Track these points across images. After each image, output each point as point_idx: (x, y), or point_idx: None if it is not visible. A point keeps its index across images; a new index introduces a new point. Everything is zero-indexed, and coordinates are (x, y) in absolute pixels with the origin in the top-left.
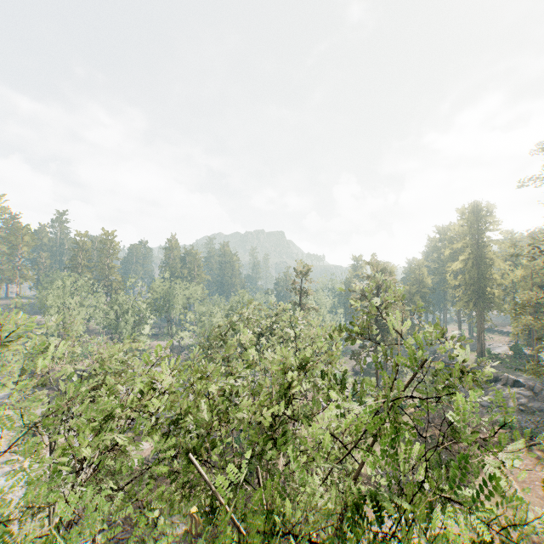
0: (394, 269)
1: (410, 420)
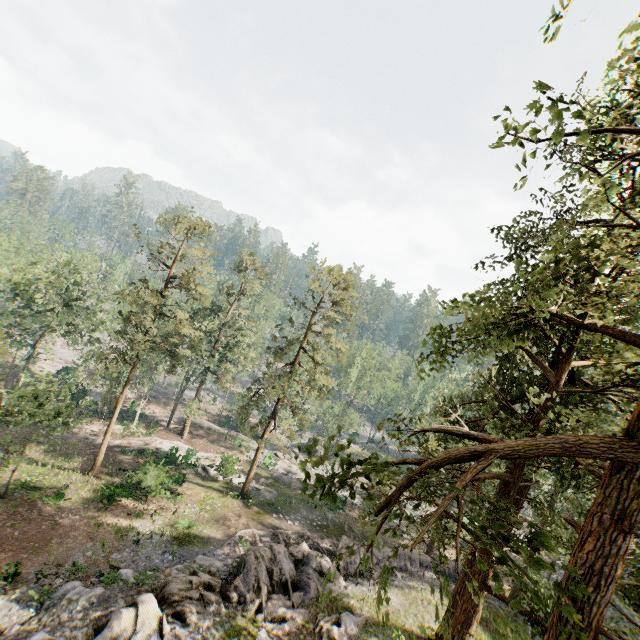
0: (342, 280)
1: (76, 496)
